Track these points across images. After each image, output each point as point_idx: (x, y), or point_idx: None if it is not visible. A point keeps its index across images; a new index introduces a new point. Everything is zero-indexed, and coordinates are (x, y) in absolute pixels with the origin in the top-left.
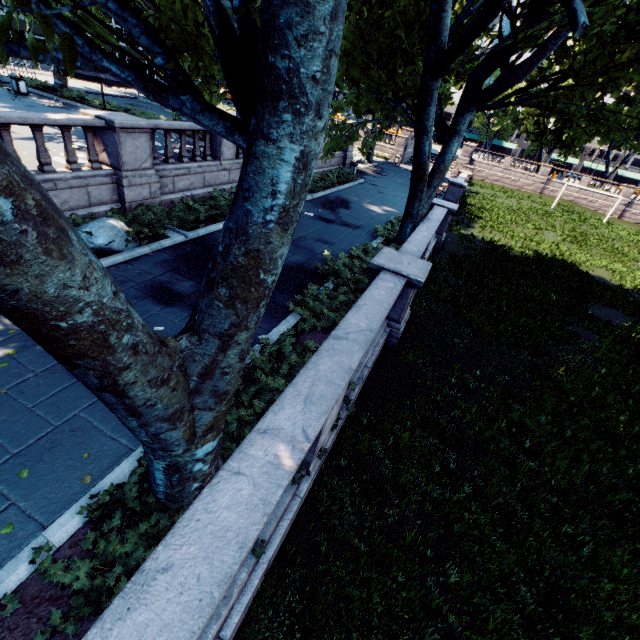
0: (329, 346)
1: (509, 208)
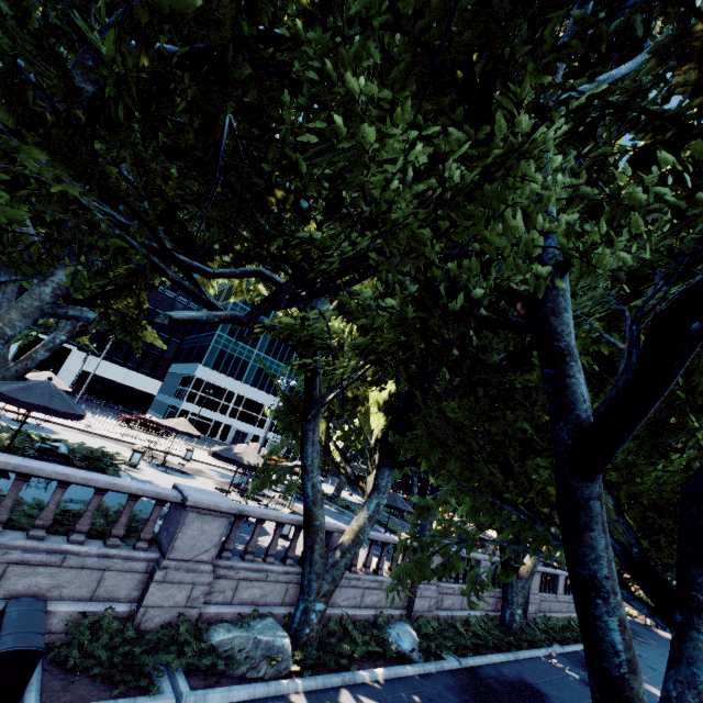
0: None
1: None
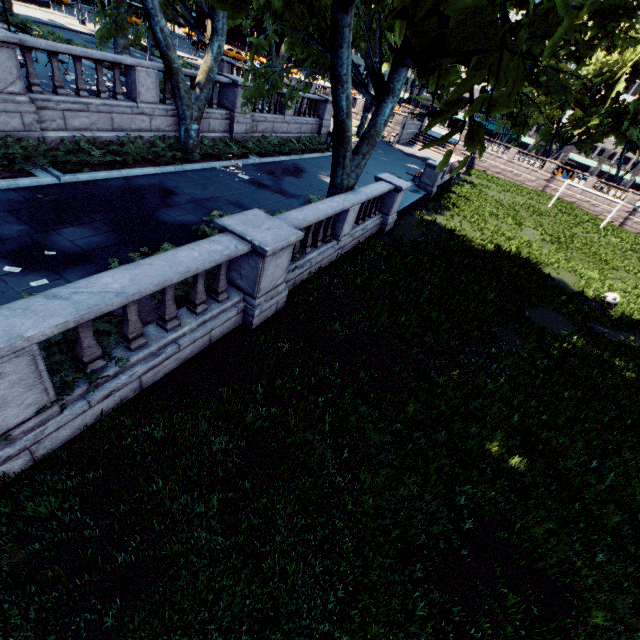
0: (24, 304)
1: (499, 201)
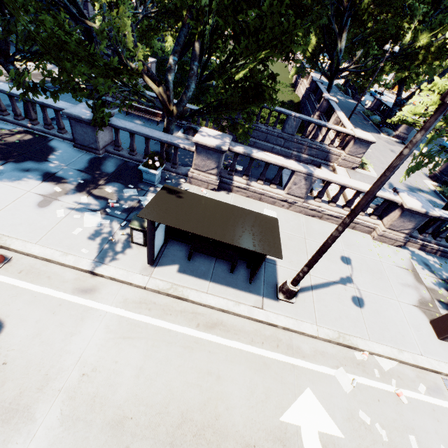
0: None
1: None
